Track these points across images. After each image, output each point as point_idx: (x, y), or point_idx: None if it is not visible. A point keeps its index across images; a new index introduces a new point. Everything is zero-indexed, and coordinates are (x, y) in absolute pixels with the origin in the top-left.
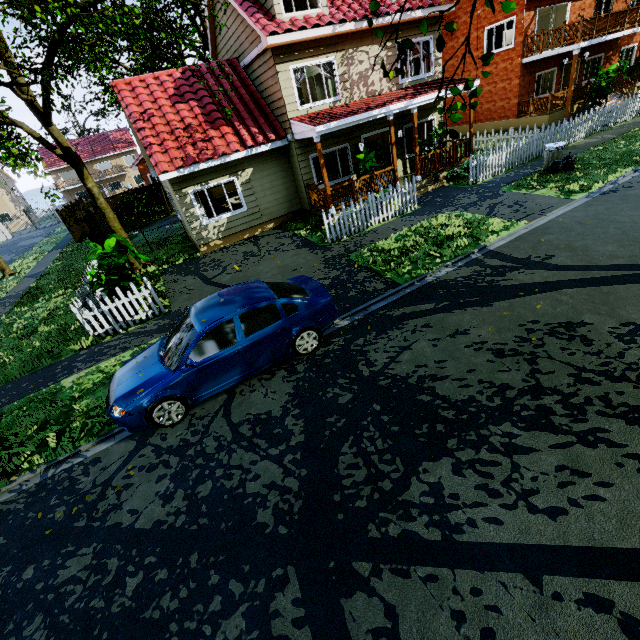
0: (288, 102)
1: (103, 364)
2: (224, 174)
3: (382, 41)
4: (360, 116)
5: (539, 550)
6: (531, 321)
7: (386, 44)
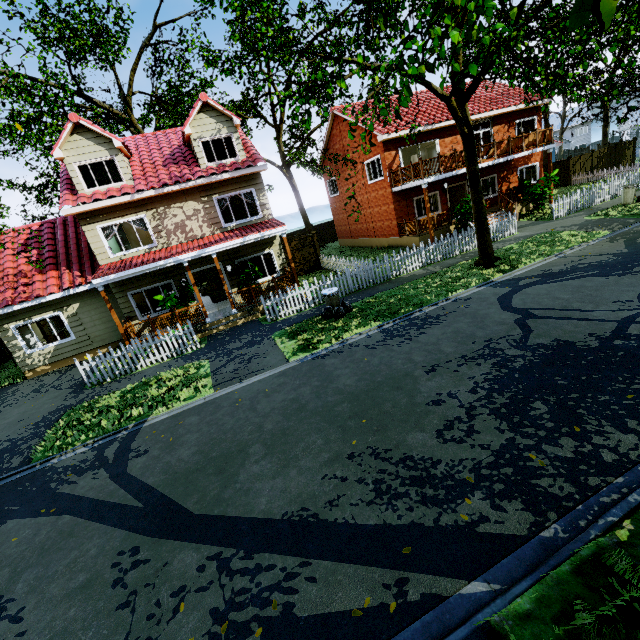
0: (98, 252)
1: None
2: (48, 310)
3: (197, 197)
4: (144, 267)
5: None
6: None
7: (202, 199)
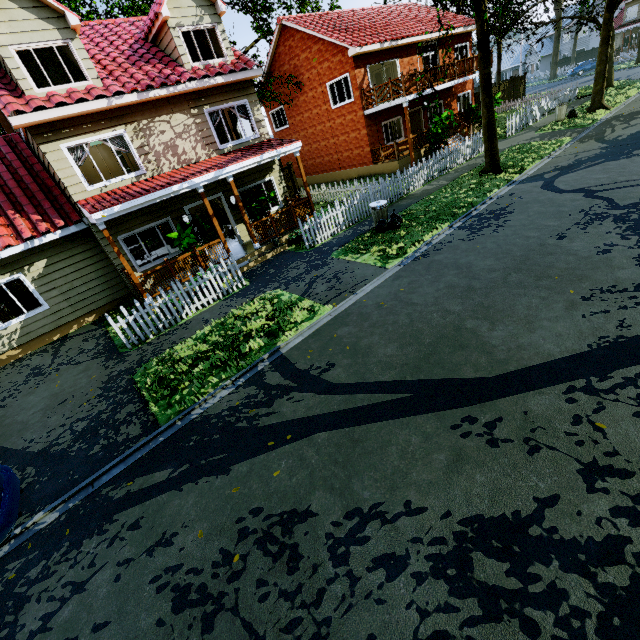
0: (70, 184)
1: None
2: (2, 273)
3: (185, 109)
4: (155, 194)
5: None
6: (254, 509)
7: (191, 111)
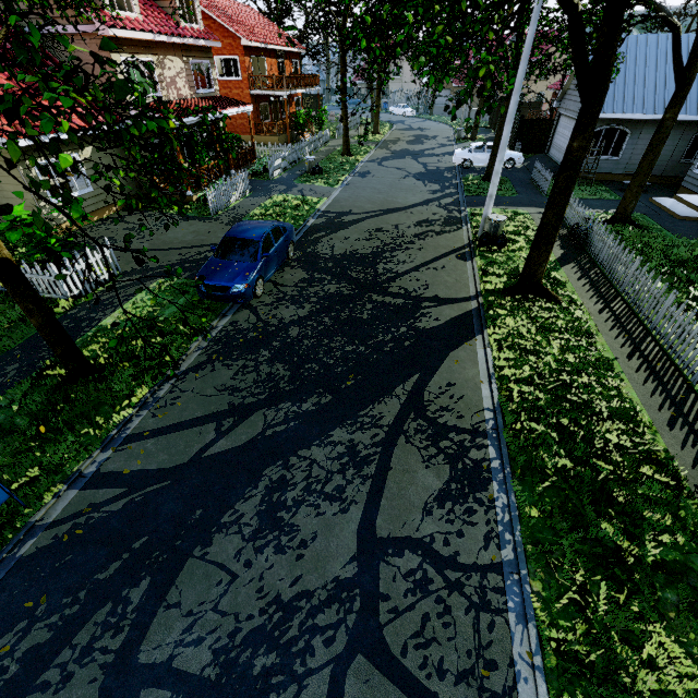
0: None
1: (128, 306)
2: (66, 149)
3: (181, 55)
4: (198, 117)
5: (414, 267)
6: (367, 230)
7: (183, 59)
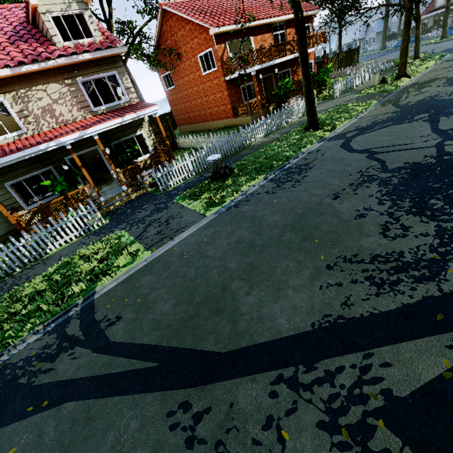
0: None
1: None
2: None
3: (59, 79)
4: (23, 152)
5: None
6: None
7: (65, 81)
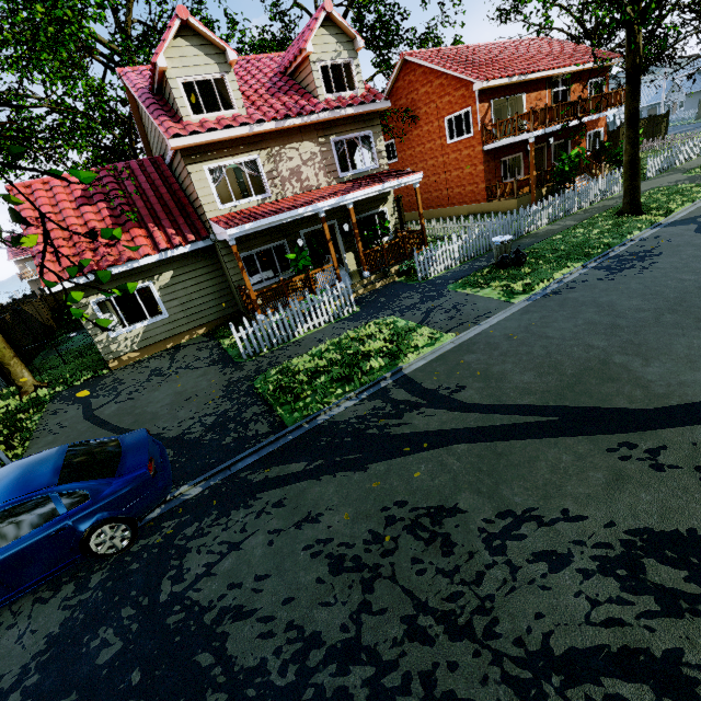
0: (206, 202)
1: None
2: (136, 279)
3: (313, 137)
4: (282, 215)
5: None
6: (398, 502)
7: (319, 140)
